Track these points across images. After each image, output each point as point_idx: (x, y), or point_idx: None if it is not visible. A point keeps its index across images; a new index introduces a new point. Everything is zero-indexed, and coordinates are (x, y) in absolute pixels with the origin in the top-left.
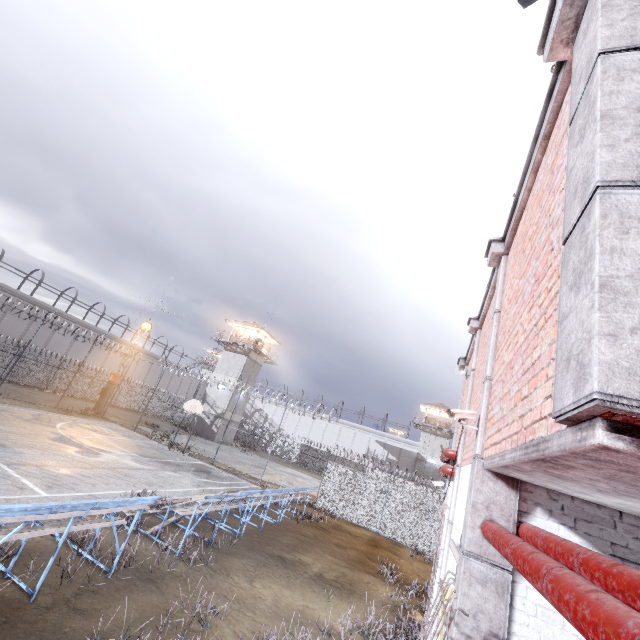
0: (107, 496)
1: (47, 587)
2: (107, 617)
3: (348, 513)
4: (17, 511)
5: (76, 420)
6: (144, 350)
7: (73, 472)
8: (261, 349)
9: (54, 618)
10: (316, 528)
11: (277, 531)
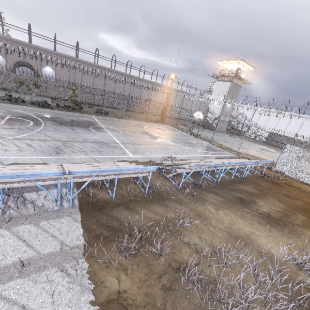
0: (155, 157)
1: (120, 195)
2: (139, 214)
3: (299, 176)
4: (84, 172)
5: (152, 124)
6: (177, 90)
7: (144, 147)
8: (240, 75)
9: (119, 210)
10: (271, 183)
11: (242, 182)
